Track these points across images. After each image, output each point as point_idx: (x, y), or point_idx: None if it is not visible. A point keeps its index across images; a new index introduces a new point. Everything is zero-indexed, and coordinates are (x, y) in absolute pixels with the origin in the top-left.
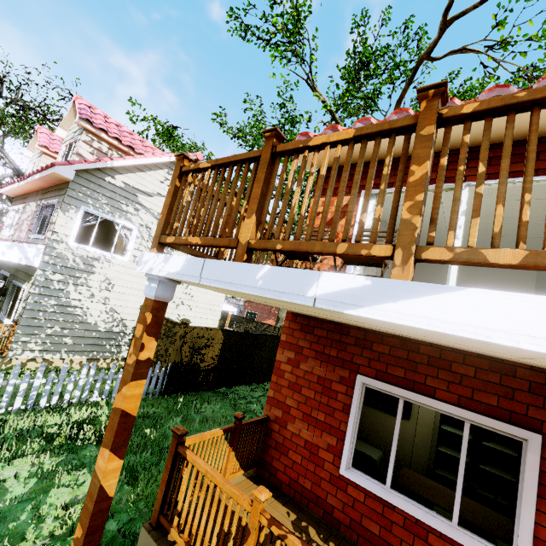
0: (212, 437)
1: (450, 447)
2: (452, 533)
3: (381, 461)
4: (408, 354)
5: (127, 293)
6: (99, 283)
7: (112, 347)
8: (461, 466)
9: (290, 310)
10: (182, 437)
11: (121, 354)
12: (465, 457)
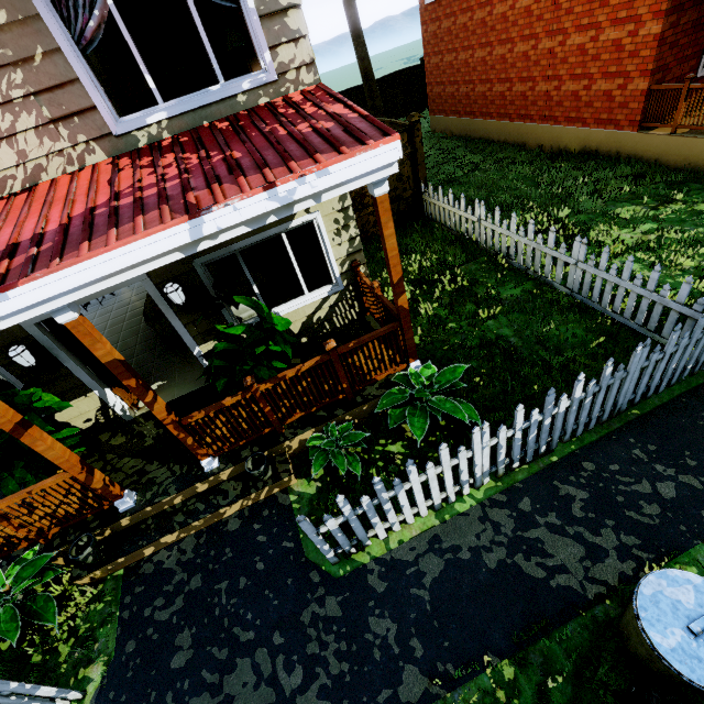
0: None
1: None
2: None
3: None
4: None
5: None
6: None
7: None
8: None
9: None
10: None
11: None
12: None
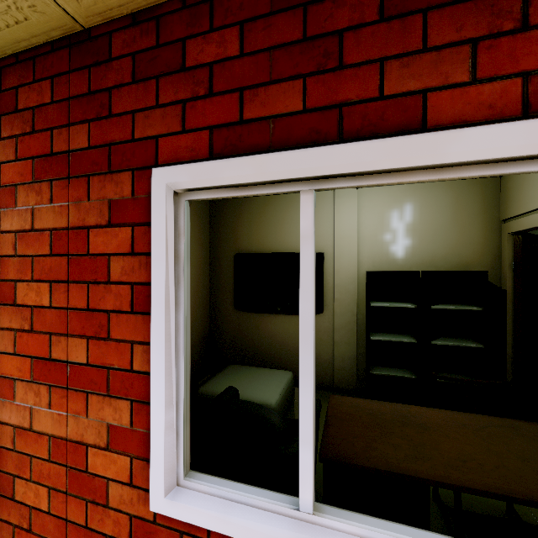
0: None
1: (384, 331)
2: None
3: (292, 388)
4: (304, 18)
5: None
6: None
7: None
8: None
9: None
10: None
11: None
12: None
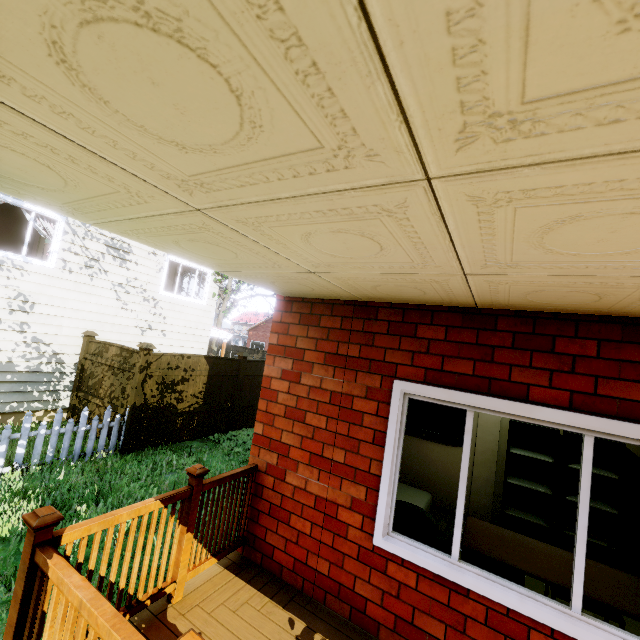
0: (136, 516)
1: (522, 477)
2: (574, 629)
3: (430, 508)
4: (477, 335)
5: (59, 316)
6: (7, 301)
7: (43, 394)
8: (581, 511)
9: (280, 293)
10: (47, 530)
11: (60, 403)
12: (588, 496)
